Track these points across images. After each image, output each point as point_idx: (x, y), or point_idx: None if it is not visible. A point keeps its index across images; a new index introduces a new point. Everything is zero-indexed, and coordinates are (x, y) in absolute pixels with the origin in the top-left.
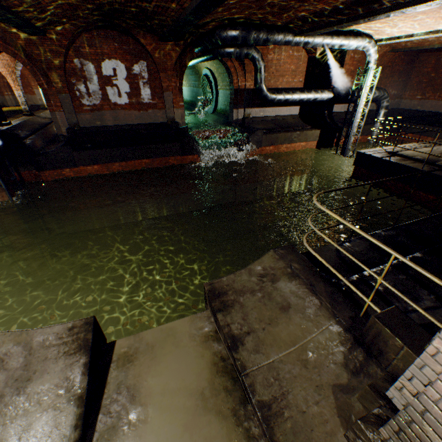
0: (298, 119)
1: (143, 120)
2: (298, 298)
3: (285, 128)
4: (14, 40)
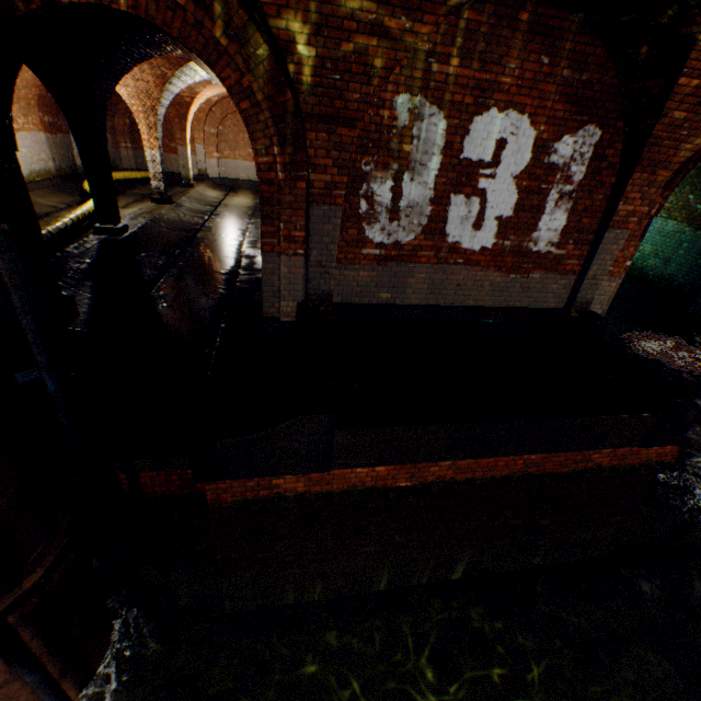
0: None
1: (504, 297)
2: None
3: None
4: None
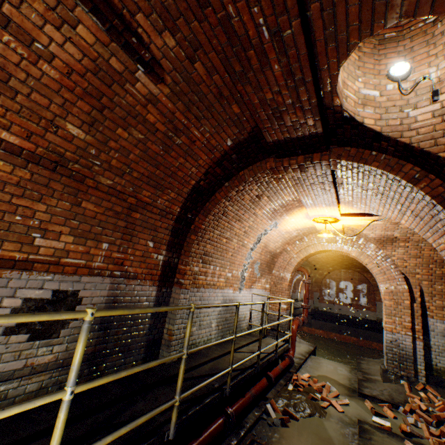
0: None
1: (357, 314)
2: None
3: None
4: None
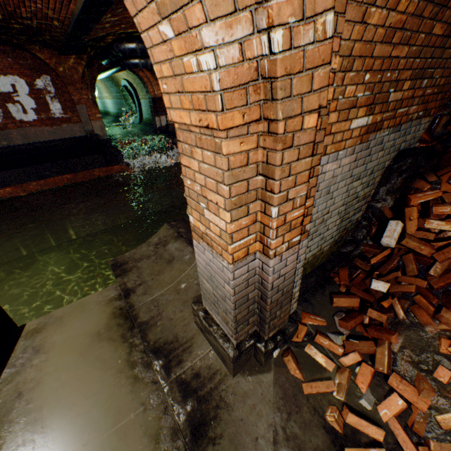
0: None
1: (58, 135)
2: (180, 251)
3: None
4: None
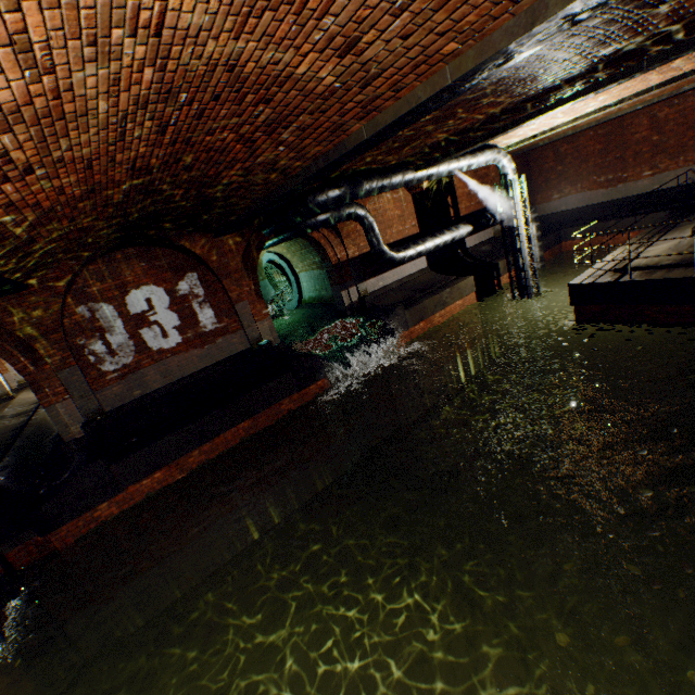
0: (430, 273)
1: (212, 358)
2: None
3: (425, 291)
4: None
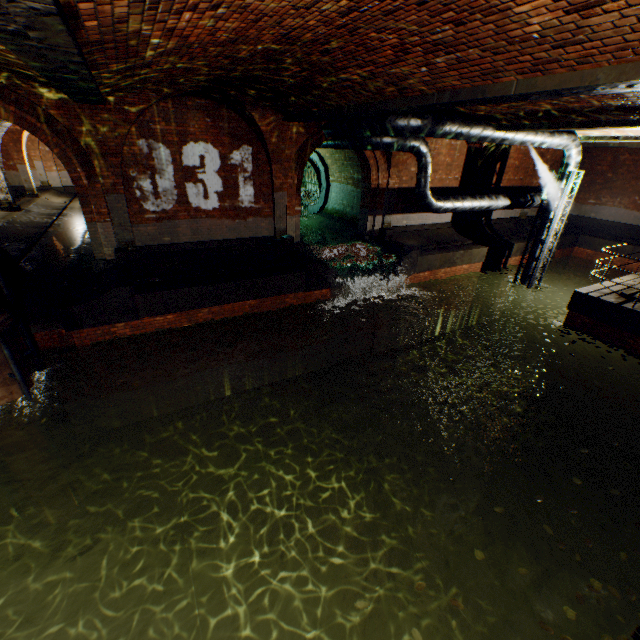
0: (450, 229)
1: (238, 233)
2: None
3: (441, 244)
4: (37, 106)
